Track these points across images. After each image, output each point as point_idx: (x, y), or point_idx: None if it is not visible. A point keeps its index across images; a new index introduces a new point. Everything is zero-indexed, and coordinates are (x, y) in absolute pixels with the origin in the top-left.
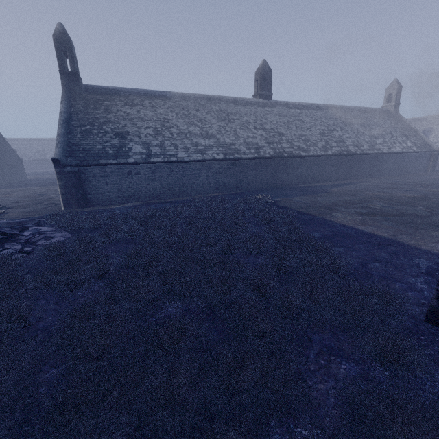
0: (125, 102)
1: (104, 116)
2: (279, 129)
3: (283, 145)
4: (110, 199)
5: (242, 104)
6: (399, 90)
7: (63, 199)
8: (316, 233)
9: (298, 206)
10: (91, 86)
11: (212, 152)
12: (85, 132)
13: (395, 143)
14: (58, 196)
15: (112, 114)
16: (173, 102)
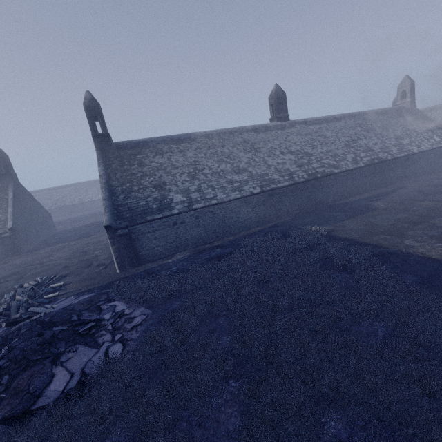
0: (155, 152)
1: (140, 170)
2: (305, 150)
3: (314, 166)
4: (159, 253)
5: (262, 131)
6: (412, 86)
7: (117, 262)
8: (409, 275)
9: (358, 235)
10: (121, 142)
11: (248, 187)
12: (126, 190)
13: (422, 140)
14: (101, 252)
15: (146, 167)
16: (198, 143)
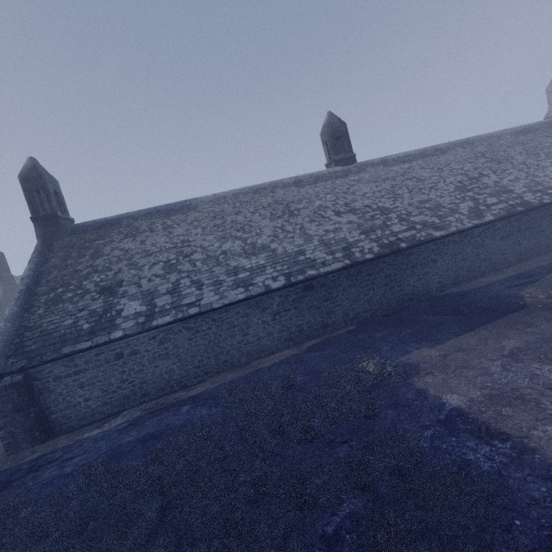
0: (125, 233)
1: (89, 264)
2: (380, 204)
3: (394, 229)
4: (91, 412)
5: (310, 183)
6: None
7: (3, 438)
8: None
9: (474, 393)
10: (82, 224)
11: (263, 278)
12: (53, 300)
13: None
14: None
15: (101, 259)
16: (199, 212)
